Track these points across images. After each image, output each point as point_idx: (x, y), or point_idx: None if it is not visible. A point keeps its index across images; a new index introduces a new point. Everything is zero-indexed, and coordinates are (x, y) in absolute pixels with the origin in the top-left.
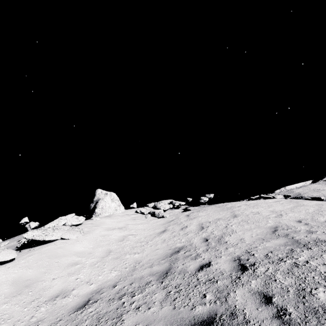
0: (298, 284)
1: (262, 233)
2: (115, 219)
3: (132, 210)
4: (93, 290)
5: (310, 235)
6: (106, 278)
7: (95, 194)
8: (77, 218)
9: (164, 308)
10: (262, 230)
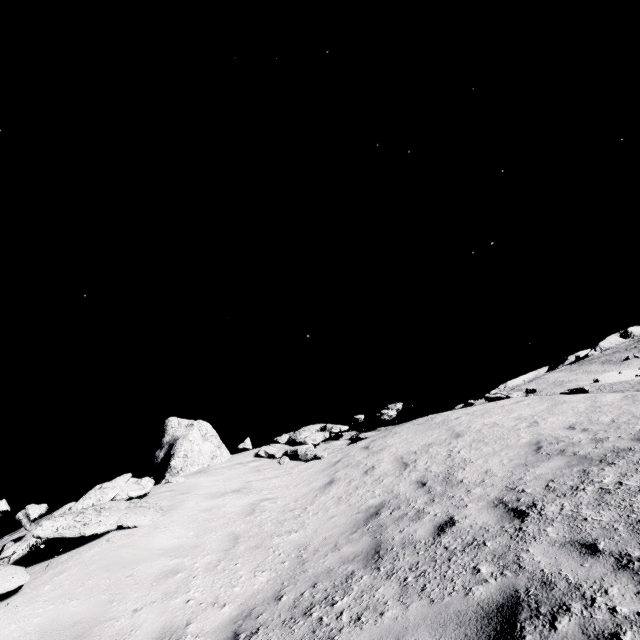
0: (626, 516)
1: (518, 456)
2: (218, 476)
3: (248, 454)
4: (234, 615)
5: (601, 445)
6: (250, 589)
7: (165, 430)
8: (137, 482)
9: (413, 607)
10: (516, 451)
